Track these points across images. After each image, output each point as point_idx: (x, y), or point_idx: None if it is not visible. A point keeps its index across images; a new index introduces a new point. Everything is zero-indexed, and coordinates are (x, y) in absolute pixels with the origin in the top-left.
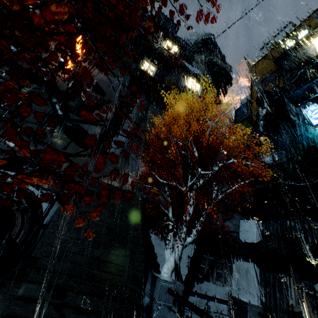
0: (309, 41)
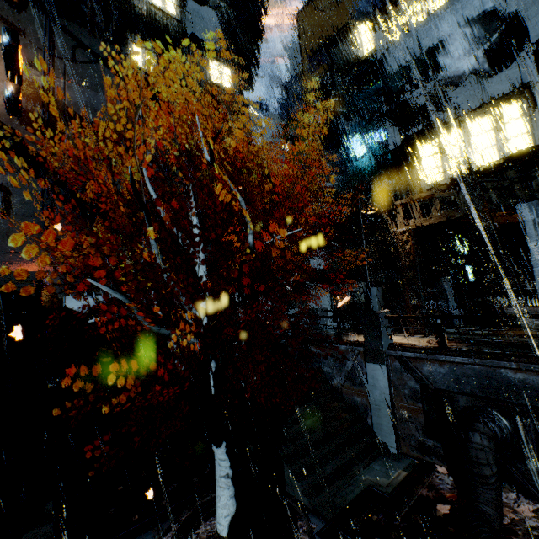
0: (357, 25)
